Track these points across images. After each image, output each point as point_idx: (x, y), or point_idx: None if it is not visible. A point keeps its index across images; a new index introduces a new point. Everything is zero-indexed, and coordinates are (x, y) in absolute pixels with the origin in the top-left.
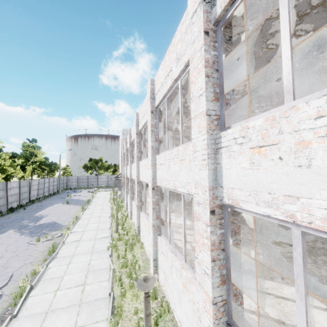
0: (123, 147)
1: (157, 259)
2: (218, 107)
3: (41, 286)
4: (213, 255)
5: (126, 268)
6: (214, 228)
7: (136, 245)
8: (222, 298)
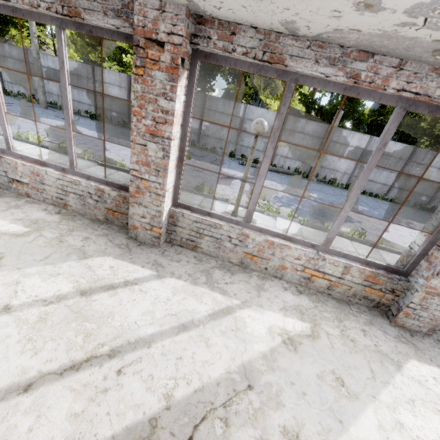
0: None
1: None
2: None
3: (127, 175)
4: None
5: None
6: None
7: None
8: None
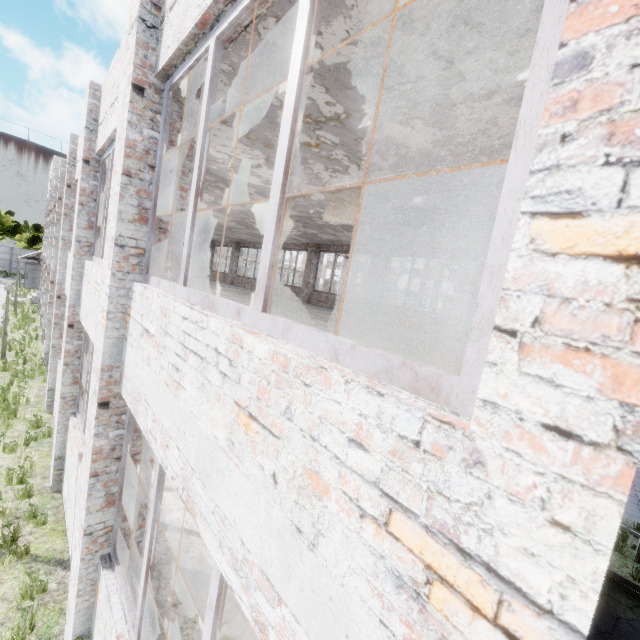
0: (49, 200)
1: (55, 389)
2: (93, 235)
3: None
4: (67, 361)
5: (4, 402)
6: (72, 339)
7: (35, 378)
8: (73, 395)
